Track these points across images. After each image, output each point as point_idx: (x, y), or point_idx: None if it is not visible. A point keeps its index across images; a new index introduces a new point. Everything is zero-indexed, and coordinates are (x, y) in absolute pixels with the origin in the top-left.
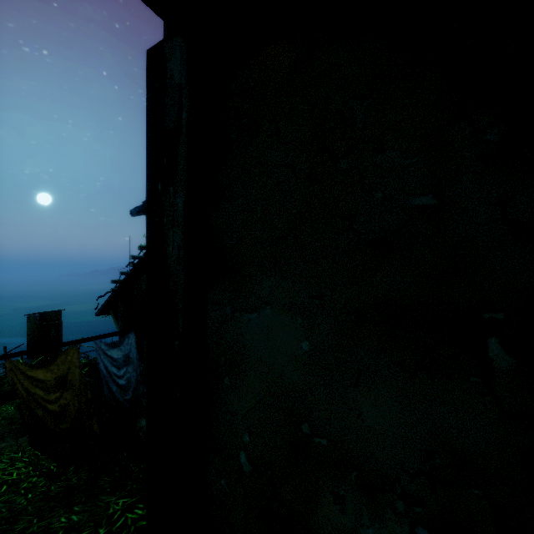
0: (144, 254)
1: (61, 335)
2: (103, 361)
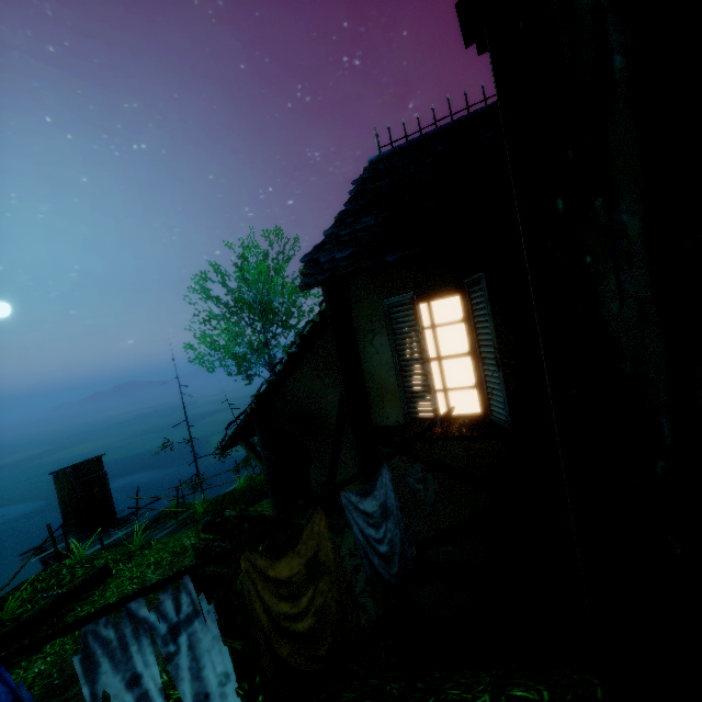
0: (298, 347)
1: (108, 491)
2: (357, 518)
